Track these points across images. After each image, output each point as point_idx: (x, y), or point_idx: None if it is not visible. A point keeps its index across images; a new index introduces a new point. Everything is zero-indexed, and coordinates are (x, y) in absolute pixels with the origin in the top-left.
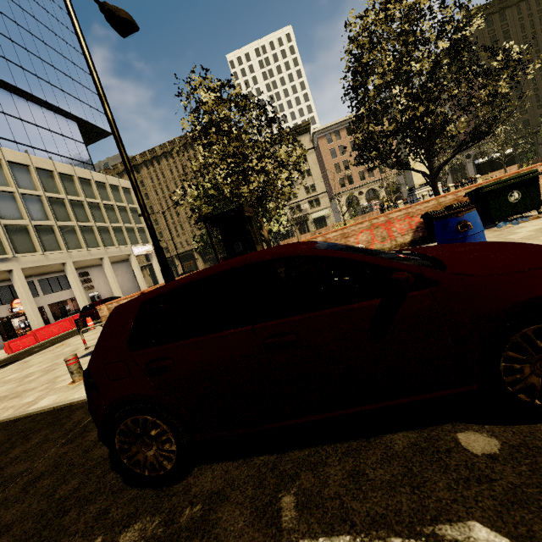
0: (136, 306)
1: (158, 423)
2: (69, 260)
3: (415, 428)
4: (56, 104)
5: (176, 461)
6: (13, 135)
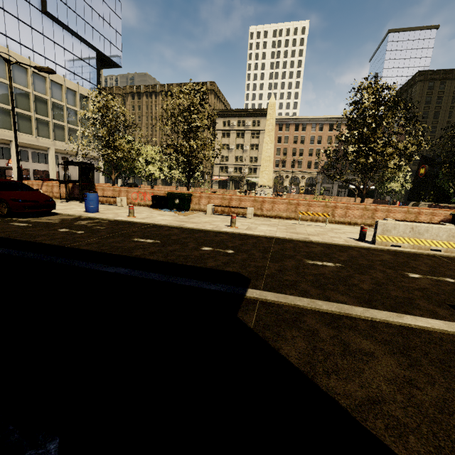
0: None
1: None
2: (52, 146)
3: None
4: (83, 36)
5: None
6: (45, 52)
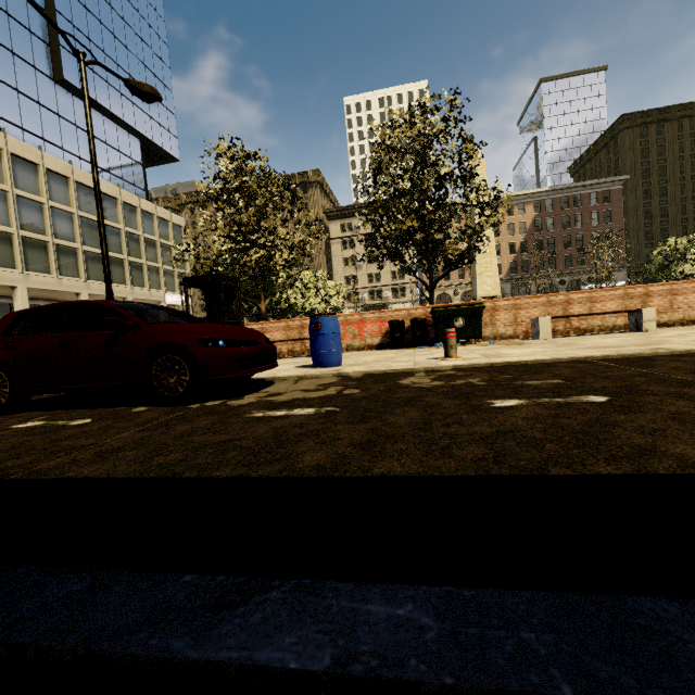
0: (18, 314)
1: (4, 375)
2: (85, 291)
3: (132, 407)
4: (121, 116)
5: (9, 400)
6: (62, 141)
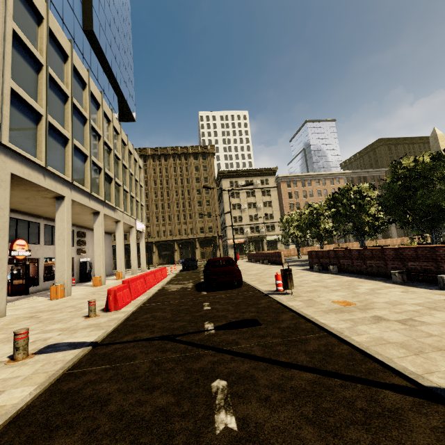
0: None
1: None
2: (102, 210)
3: None
4: (115, 75)
5: None
6: None
